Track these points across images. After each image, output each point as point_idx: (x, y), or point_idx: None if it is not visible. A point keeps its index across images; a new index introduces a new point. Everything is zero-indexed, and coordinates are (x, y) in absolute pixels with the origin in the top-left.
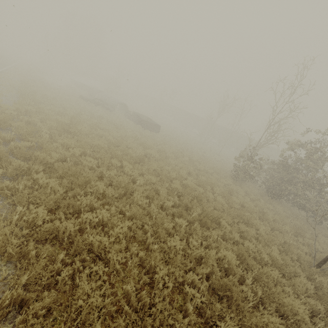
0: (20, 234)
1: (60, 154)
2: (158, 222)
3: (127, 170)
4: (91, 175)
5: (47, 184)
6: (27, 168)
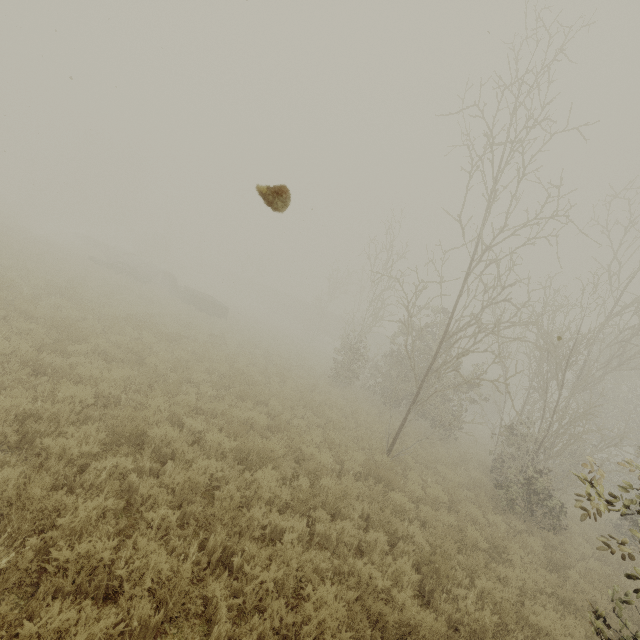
0: (2, 351)
1: (48, 314)
2: (174, 385)
3: (146, 340)
4: (92, 333)
5: (31, 331)
6: (3, 316)
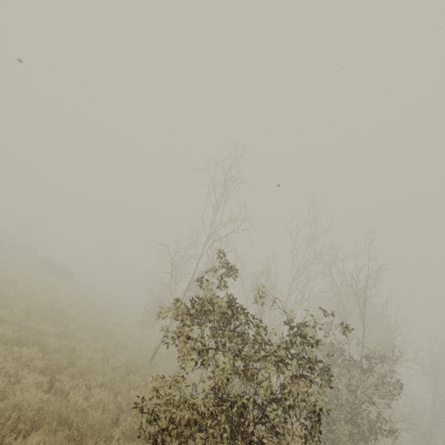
0: None
1: None
2: None
3: None
4: None
5: None
6: None
